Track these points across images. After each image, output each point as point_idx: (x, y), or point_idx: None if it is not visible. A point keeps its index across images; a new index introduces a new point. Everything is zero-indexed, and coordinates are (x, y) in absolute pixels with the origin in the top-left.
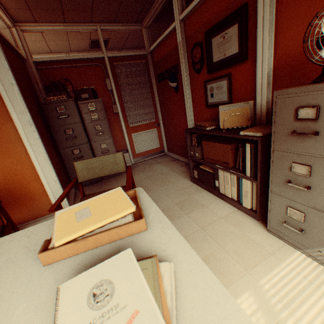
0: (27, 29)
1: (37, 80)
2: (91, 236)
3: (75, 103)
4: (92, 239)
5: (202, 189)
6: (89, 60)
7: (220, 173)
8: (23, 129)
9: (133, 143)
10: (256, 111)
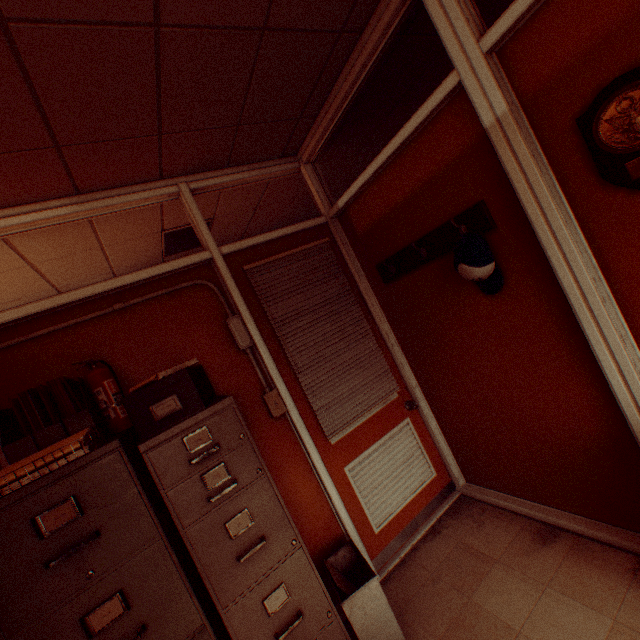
0: None
1: None
2: None
3: (124, 458)
4: None
5: None
6: (166, 278)
7: None
8: None
9: (357, 496)
10: None
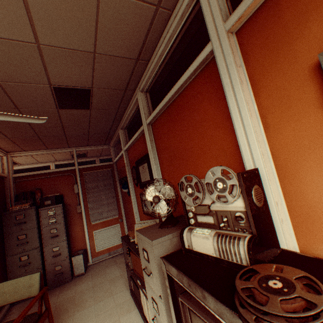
0: (16, 155)
1: (12, 190)
2: None
3: (35, 210)
4: None
5: (135, 305)
6: (62, 171)
7: (141, 290)
8: None
9: (94, 240)
10: None
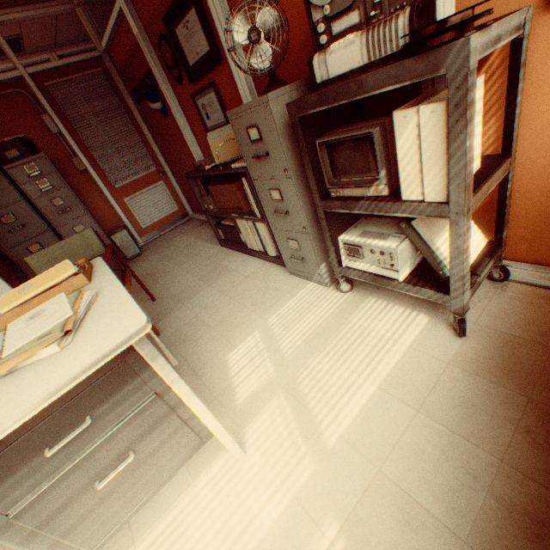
0: None
1: None
2: (34, 299)
3: None
4: (37, 301)
5: (233, 251)
6: None
7: (240, 224)
8: None
9: (133, 213)
10: None
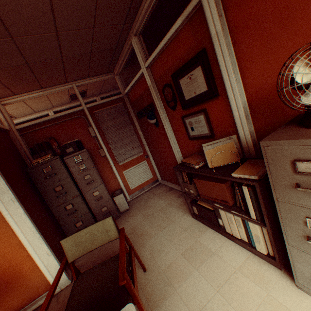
0: (7, 102)
1: (22, 144)
2: None
3: (60, 160)
4: None
5: (206, 226)
6: (70, 114)
7: (222, 213)
8: (6, 208)
9: (126, 179)
10: (241, 143)
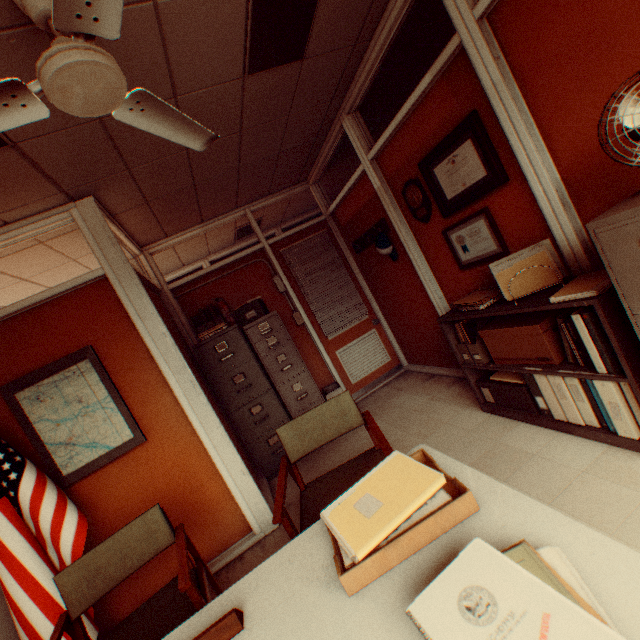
0: (156, 249)
1: (178, 313)
2: (402, 535)
3: (239, 330)
4: (404, 540)
5: (512, 421)
6: (243, 259)
7: (541, 381)
8: (185, 395)
9: (342, 366)
10: (562, 252)
